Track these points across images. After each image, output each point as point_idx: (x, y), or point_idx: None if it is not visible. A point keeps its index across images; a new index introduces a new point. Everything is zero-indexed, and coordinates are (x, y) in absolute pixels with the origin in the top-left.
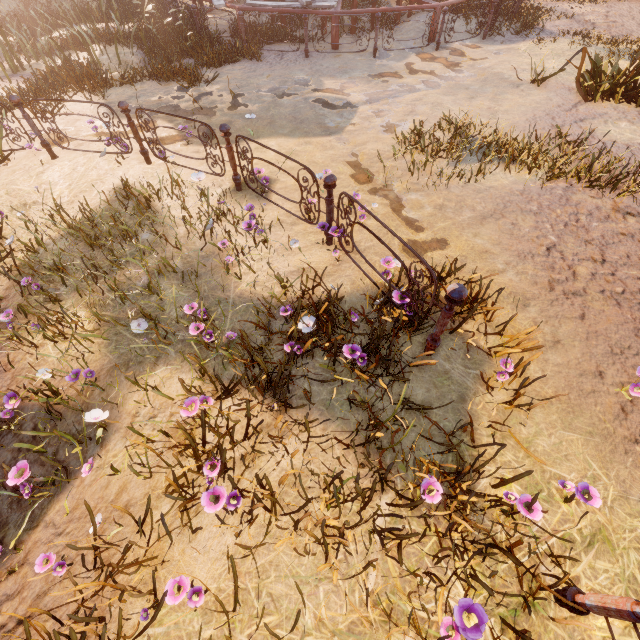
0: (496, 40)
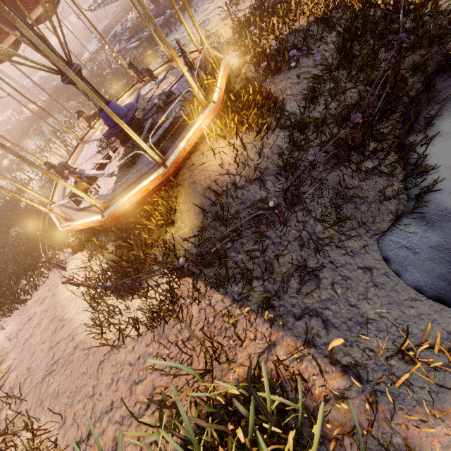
0: None
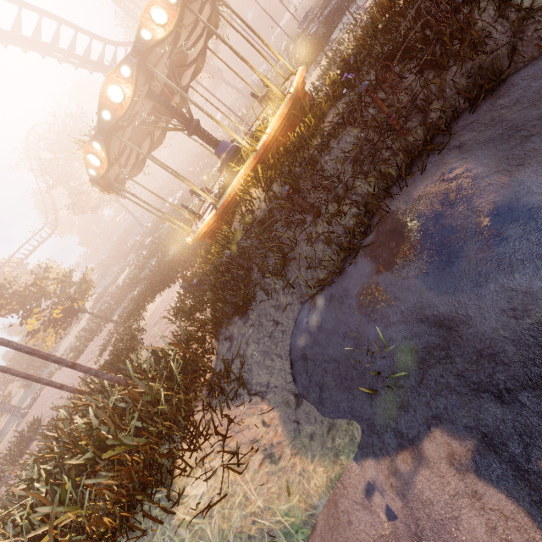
0: None
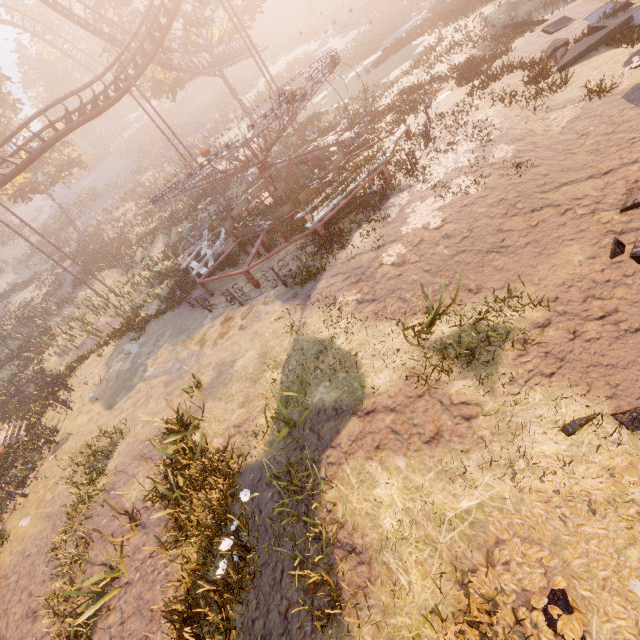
0: (291, 289)
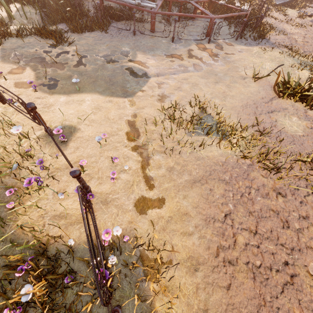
0: (243, 41)
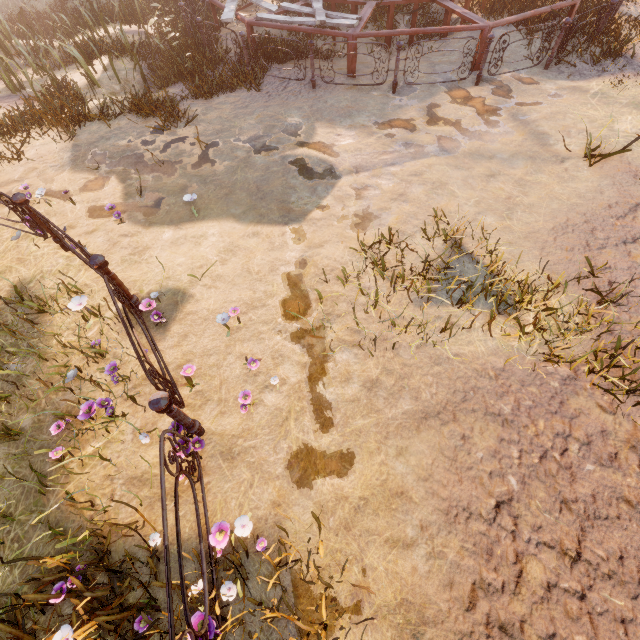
0: (563, 71)
